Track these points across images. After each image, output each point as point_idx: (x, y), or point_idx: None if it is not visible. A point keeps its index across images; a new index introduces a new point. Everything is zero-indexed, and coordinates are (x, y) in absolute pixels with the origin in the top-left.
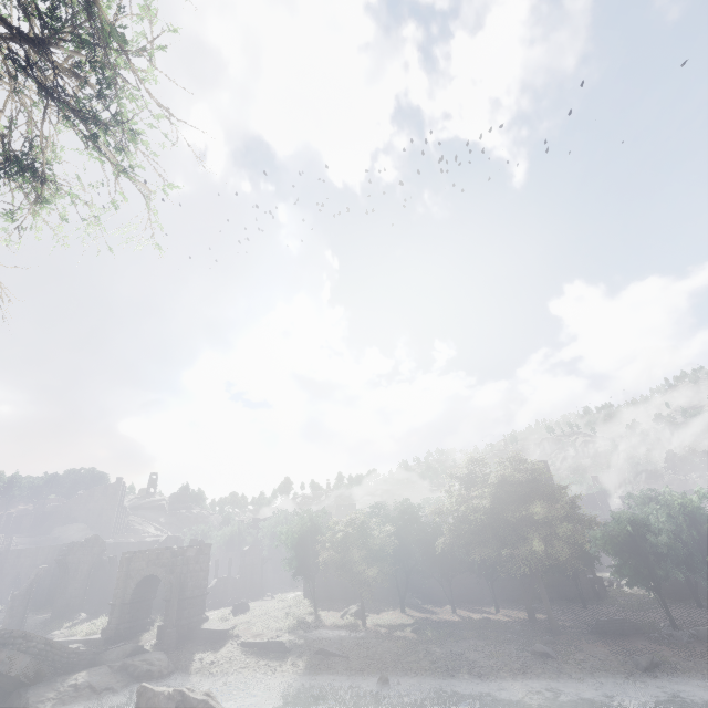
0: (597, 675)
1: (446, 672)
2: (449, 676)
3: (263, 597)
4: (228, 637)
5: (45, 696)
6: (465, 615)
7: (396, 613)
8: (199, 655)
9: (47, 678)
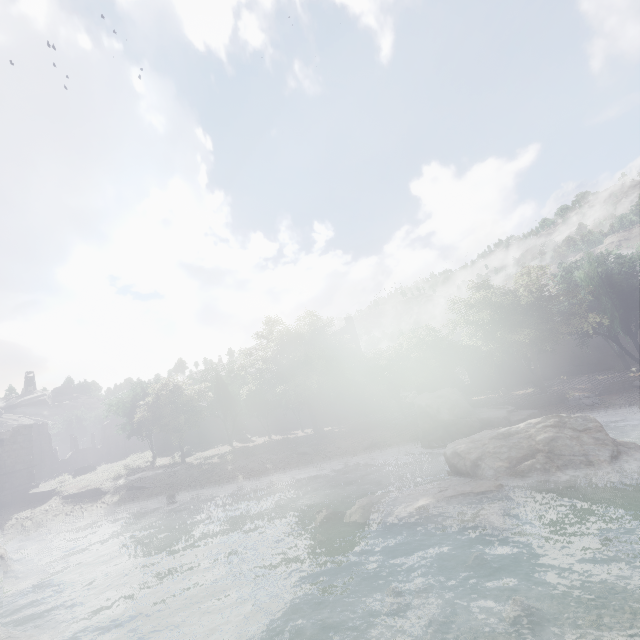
0: (333, 459)
1: (226, 480)
2: (227, 482)
3: (125, 458)
4: (54, 495)
5: None
6: (274, 439)
7: (222, 448)
8: (18, 514)
9: None
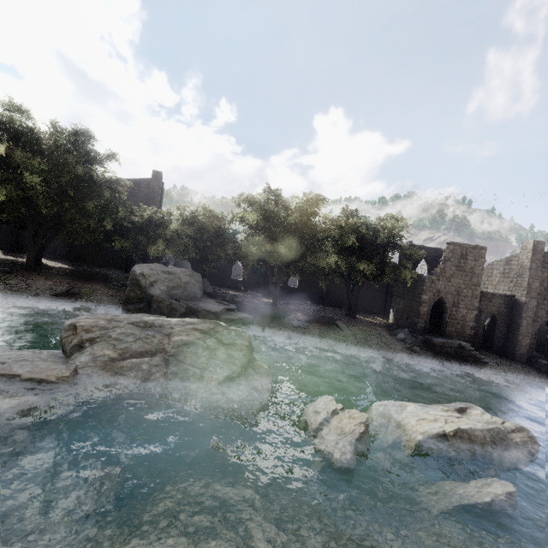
0: None
1: None
2: None
3: None
4: None
5: None
6: None
7: None
8: None
9: None
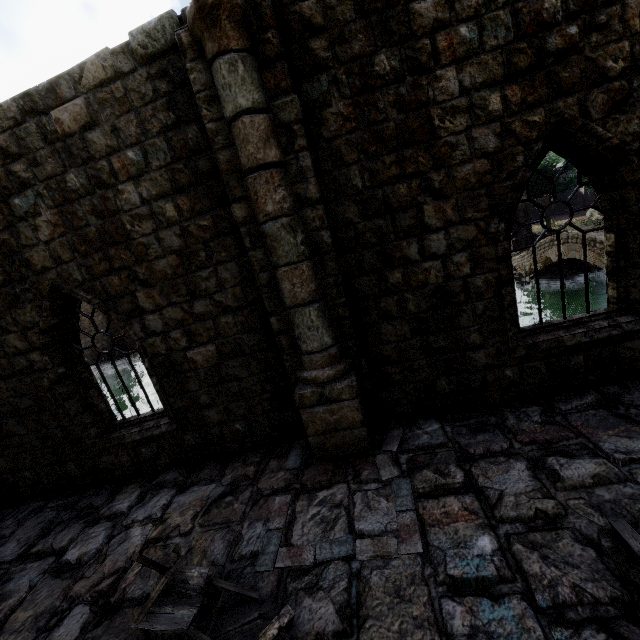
0: None
1: None
2: None
3: None
4: None
5: None
6: None
7: None
8: None
9: None
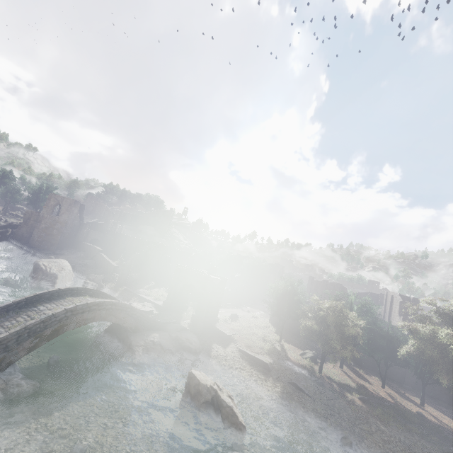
0: None
1: None
2: None
3: (242, 307)
4: (230, 339)
5: (139, 343)
6: (396, 397)
7: (338, 368)
8: (215, 345)
9: (140, 331)
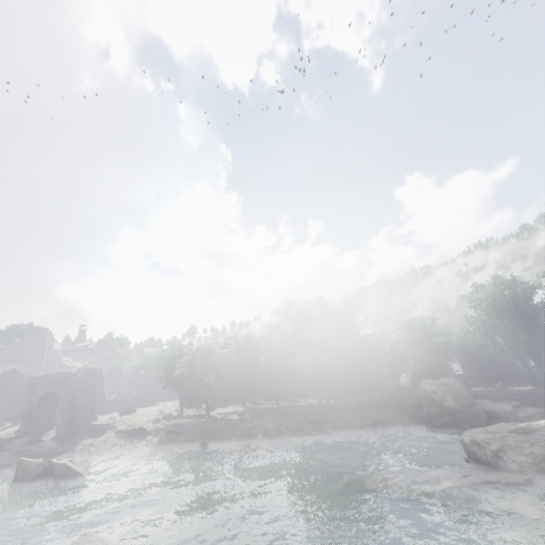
0: (342, 430)
1: (248, 436)
2: (249, 438)
3: (154, 405)
4: (109, 429)
5: None
6: (281, 404)
7: (237, 406)
8: (84, 441)
9: None
